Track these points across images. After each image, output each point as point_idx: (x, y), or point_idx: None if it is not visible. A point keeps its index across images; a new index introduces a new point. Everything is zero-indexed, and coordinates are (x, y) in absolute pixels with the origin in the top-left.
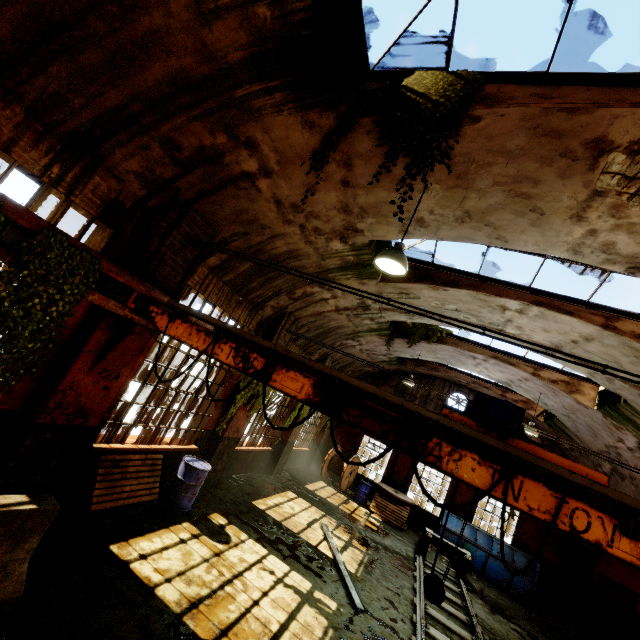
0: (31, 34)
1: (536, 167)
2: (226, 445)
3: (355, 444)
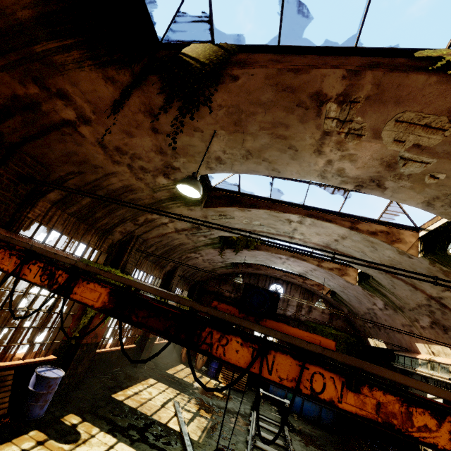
0: None
1: (284, 115)
2: (85, 350)
3: None
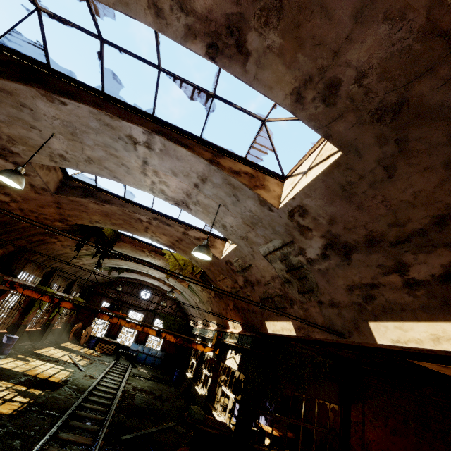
0: (1, 233)
1: (135, 249)
2: (22, 328)
3: (91, 320)
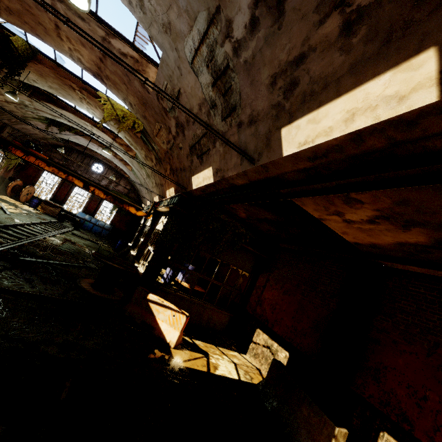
0: None
1: (62, 84)
2: None
3: (33, 181)
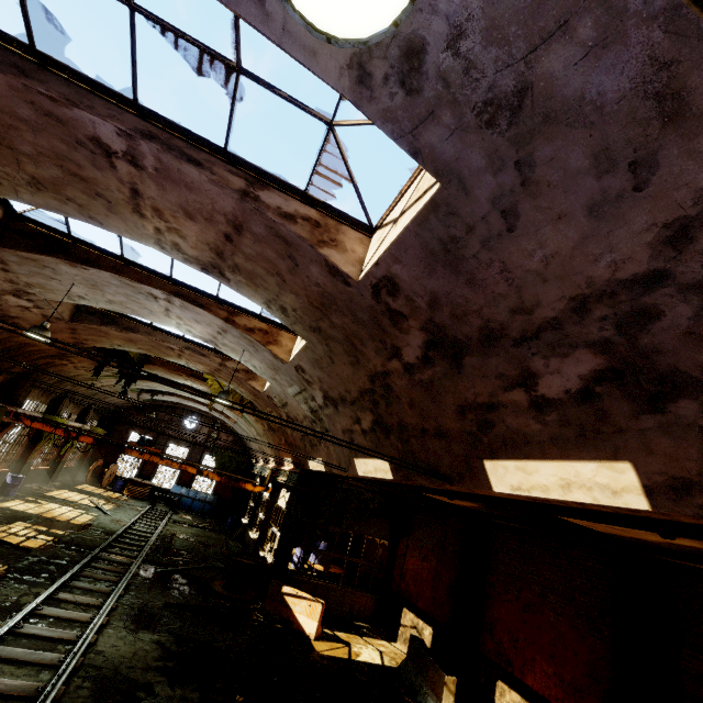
0: (4, 359)
1: (169, 373)
2: (27, 466)
3: (115, 457)
